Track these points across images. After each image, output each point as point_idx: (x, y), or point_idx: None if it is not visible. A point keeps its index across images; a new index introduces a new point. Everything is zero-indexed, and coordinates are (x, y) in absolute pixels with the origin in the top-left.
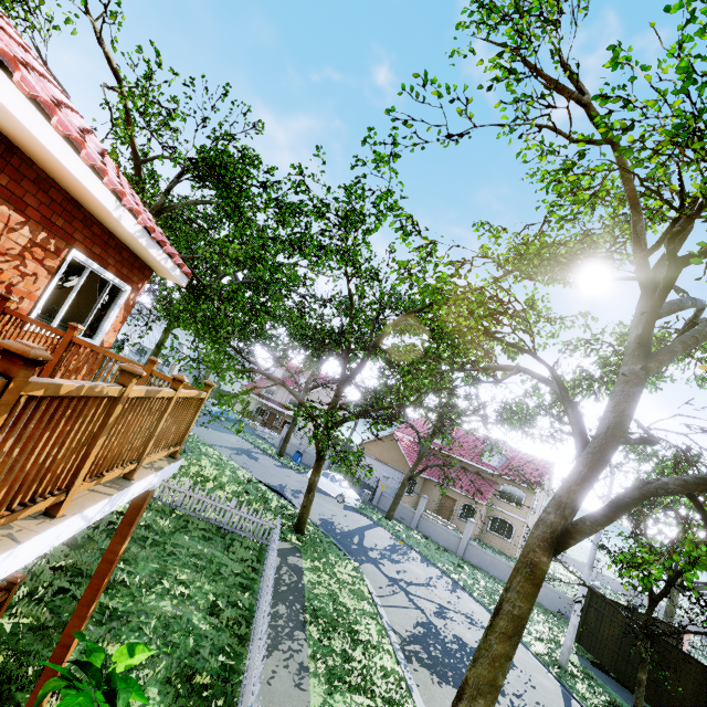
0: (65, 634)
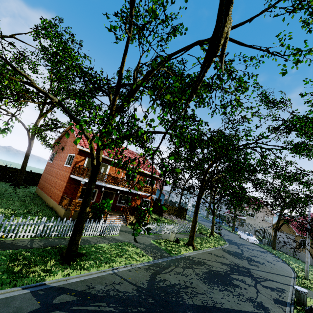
0: None
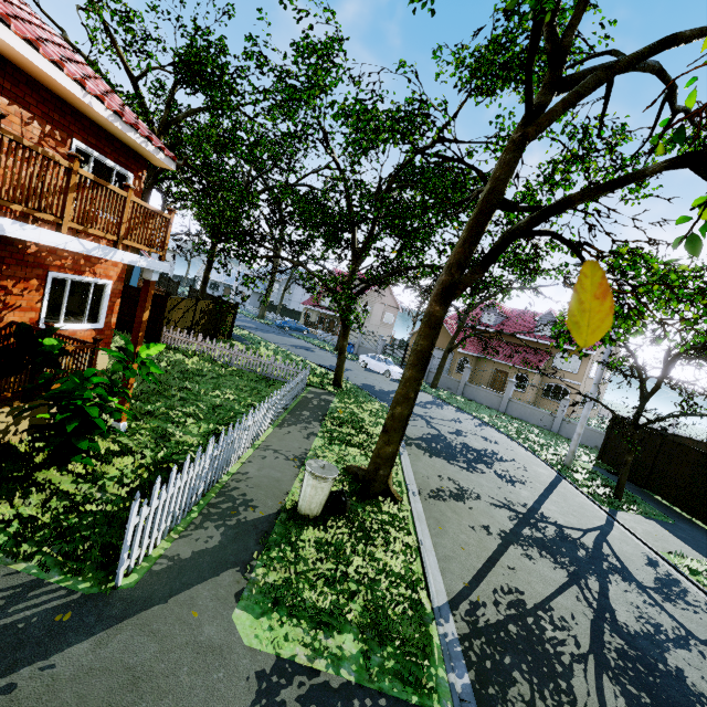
0: (128, 362)
